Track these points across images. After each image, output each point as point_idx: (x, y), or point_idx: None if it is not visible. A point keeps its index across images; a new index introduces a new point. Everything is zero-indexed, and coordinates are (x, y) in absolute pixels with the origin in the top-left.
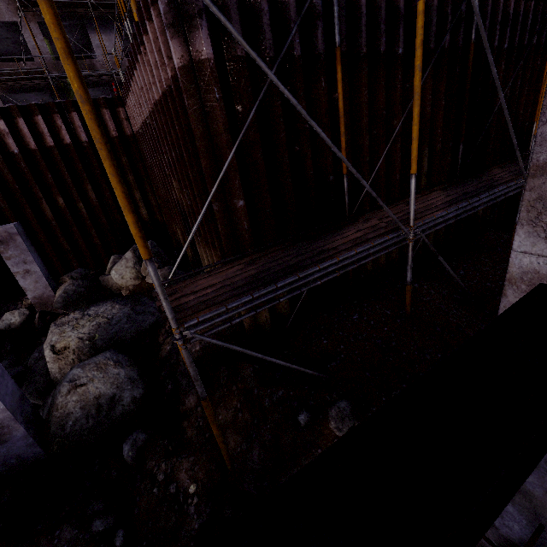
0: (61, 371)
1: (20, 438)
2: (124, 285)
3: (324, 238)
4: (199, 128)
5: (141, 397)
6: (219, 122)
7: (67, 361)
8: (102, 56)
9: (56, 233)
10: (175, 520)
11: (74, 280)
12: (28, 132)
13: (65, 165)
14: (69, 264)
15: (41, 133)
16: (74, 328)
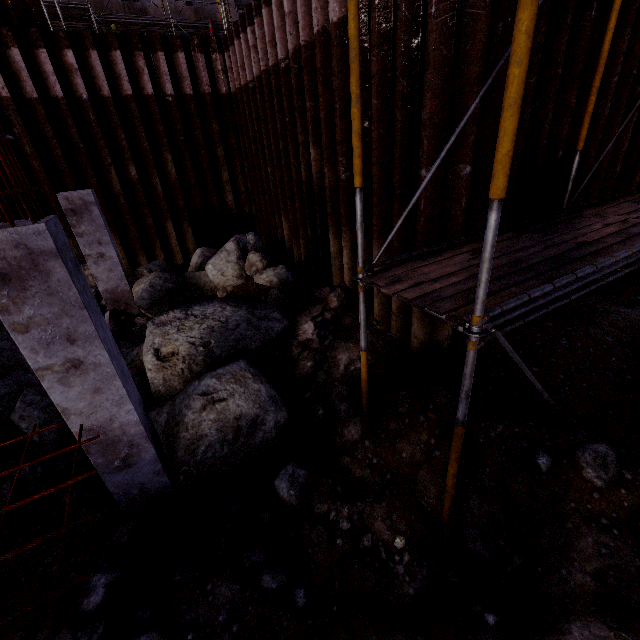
0: (165, 383)
1: (147, 463)
2: (221, 284)
3: (561, 231)
4: (441, 50)
5: (284, 423)
6: (476, 42)
7: (175, 372)
8: (158, 0)
9: (123, 214)
10: (375, 581)
11: (160, 273)
12: (102, 72)
13: (143, 124)
14: (134, 256)
15: (117, 76)
16: (180, 330)
